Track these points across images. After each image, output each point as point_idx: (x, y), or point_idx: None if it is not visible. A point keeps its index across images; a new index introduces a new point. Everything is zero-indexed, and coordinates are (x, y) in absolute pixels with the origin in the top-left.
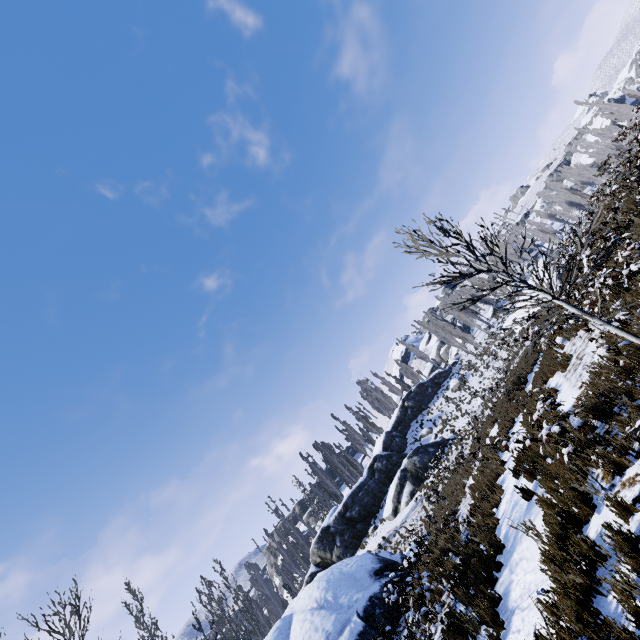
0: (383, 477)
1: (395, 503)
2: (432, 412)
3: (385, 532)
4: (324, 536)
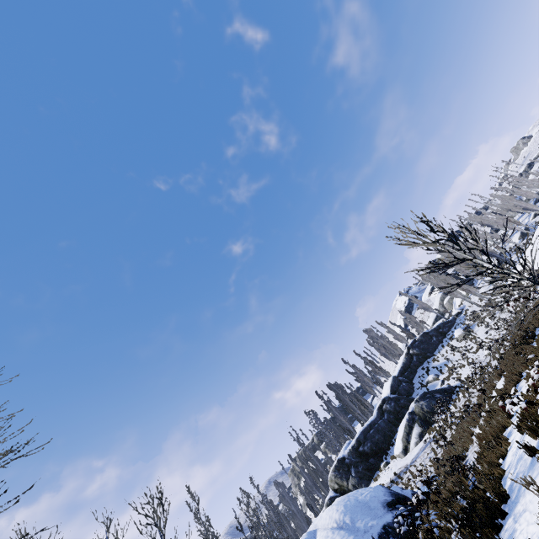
0: (392, 418)
1: (404, 443)
2: (437, 360)
3: (396, 468)
4: (340, 466)
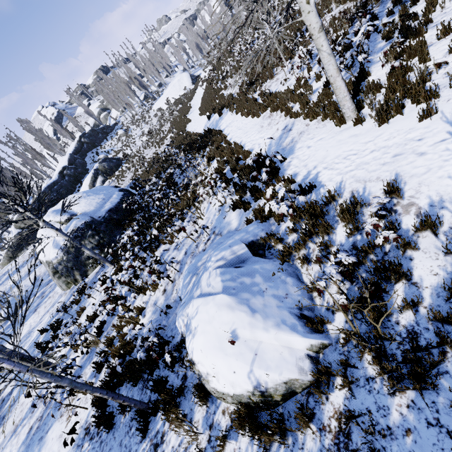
0: (72, 179)
1: (91, 187)
2: (105, 148)
3: None
4: None
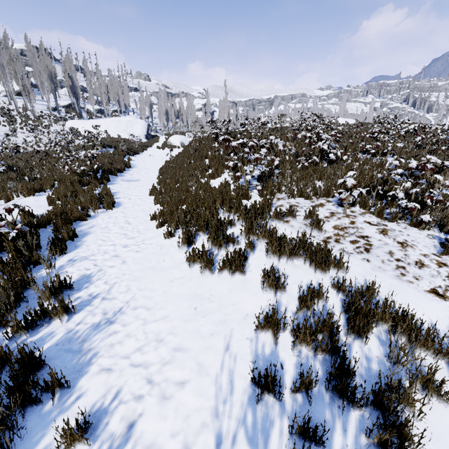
0: None
1: None
2: None
3: None
4: None
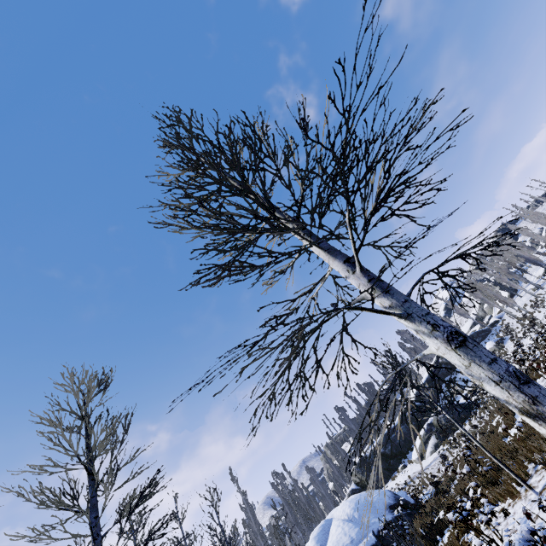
0: (414, 424)
1: (421, 450)
2: None
3: (411, 472)
4: (362, 463)
